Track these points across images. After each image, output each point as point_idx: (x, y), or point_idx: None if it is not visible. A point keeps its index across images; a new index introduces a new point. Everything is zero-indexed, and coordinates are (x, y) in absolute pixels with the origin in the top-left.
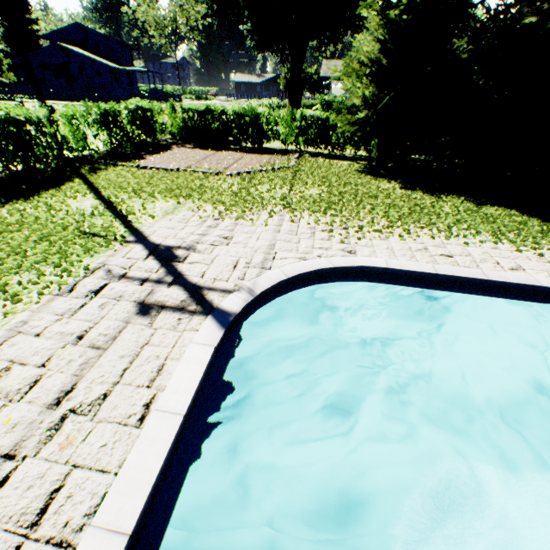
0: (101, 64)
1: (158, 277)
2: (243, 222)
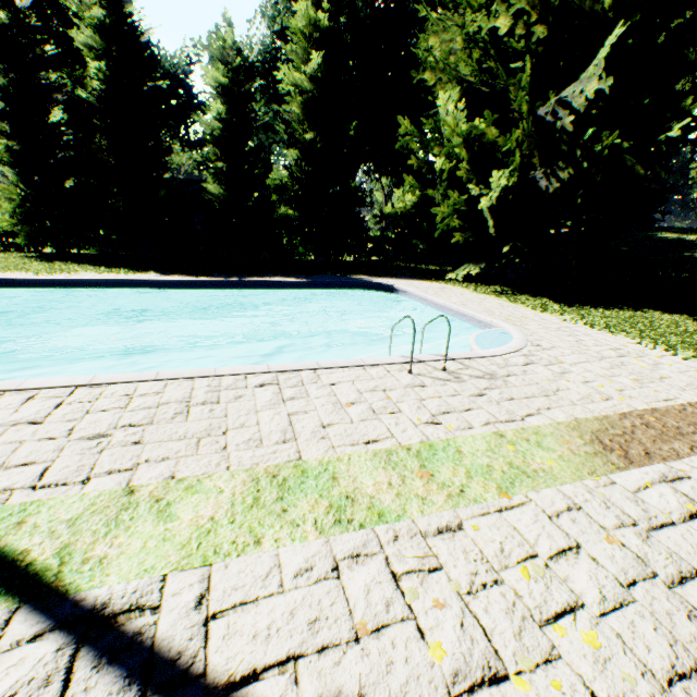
0: None
1: None
2: None
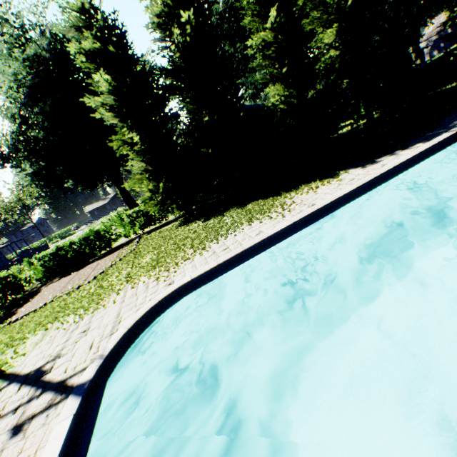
0: None
1: (29, 397)
2: (98, 310)
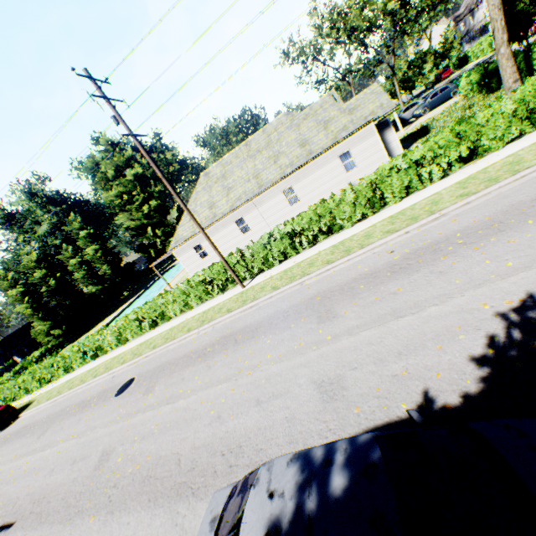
0: None
1: None
2: None
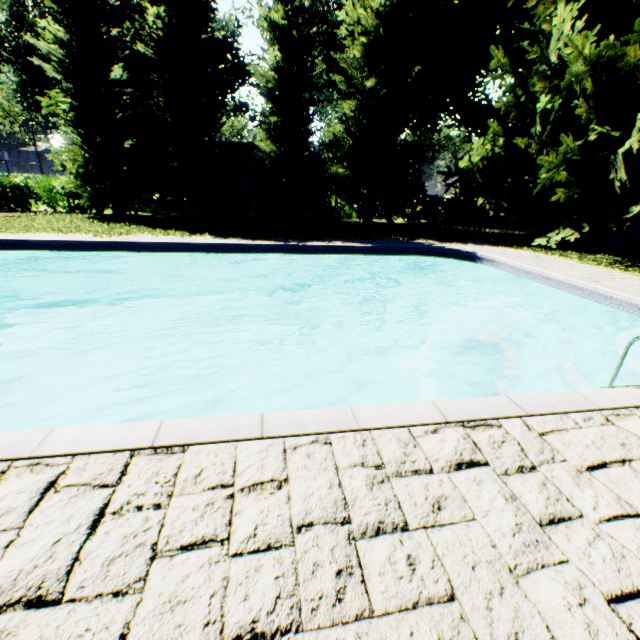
0: None
1: None
2: None
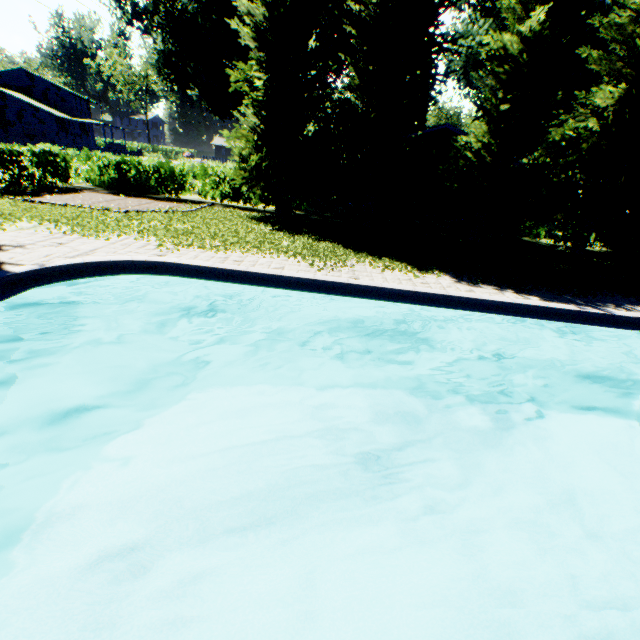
0: (46, 113)
1: None
2: (90, 237)
